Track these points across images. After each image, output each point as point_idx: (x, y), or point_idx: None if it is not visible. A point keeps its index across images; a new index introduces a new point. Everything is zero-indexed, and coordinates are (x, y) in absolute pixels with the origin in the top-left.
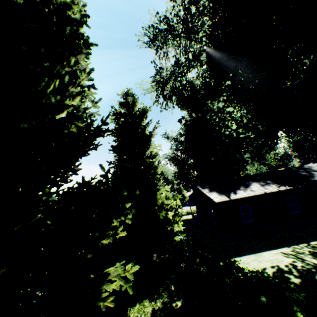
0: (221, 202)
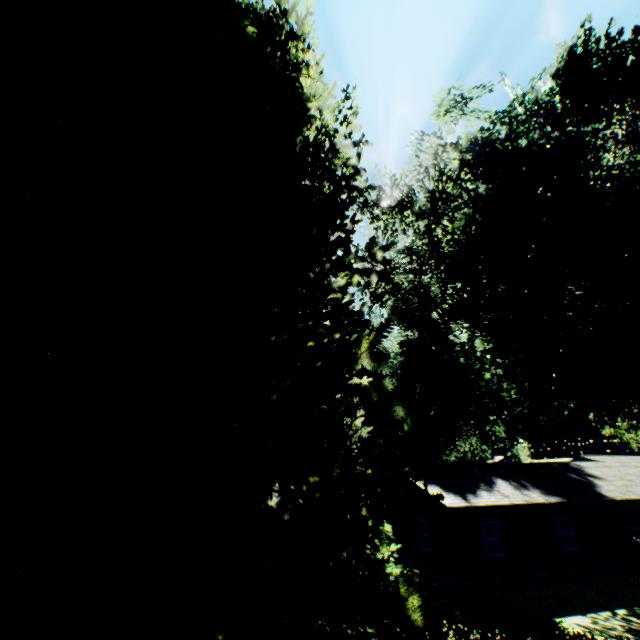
0: (451, 509)
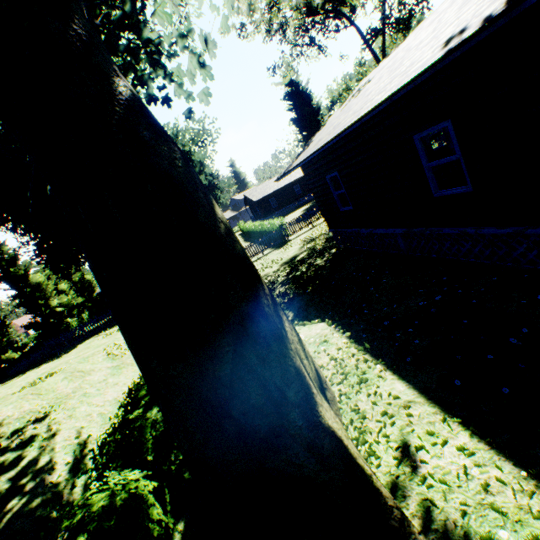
0: None
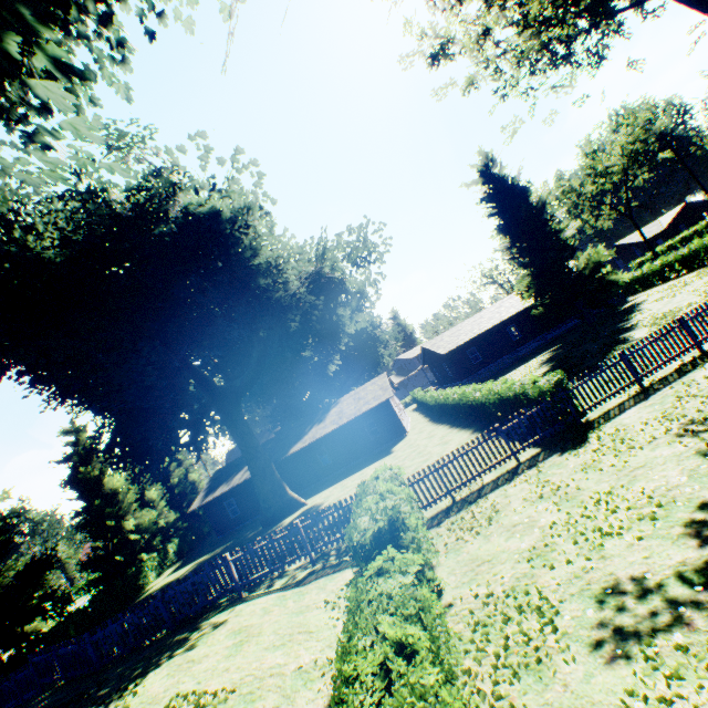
0: (206, 504)
